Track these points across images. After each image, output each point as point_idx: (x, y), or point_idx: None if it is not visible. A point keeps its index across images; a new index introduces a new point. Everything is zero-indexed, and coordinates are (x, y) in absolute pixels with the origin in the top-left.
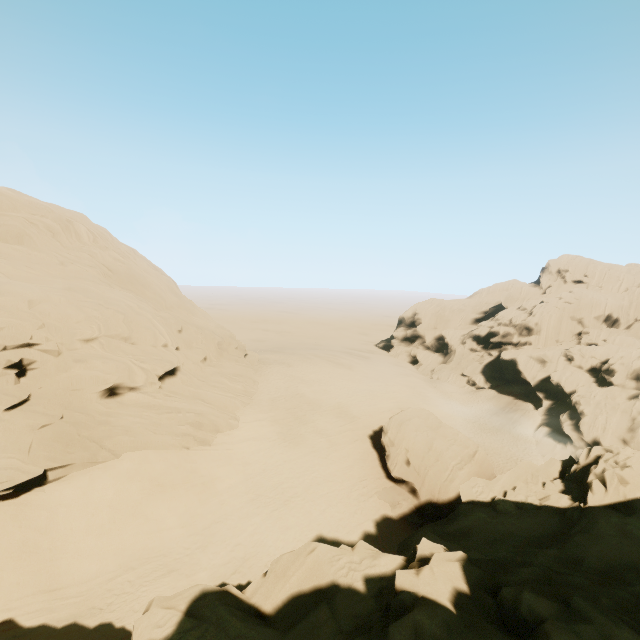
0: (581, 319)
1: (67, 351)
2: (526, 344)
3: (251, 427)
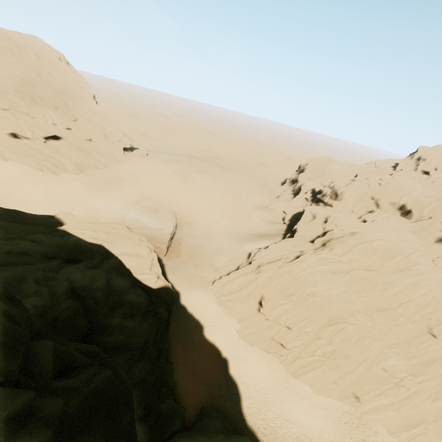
0: (378, 200)
1: None
2: (330, 205)
3: (86, 177)
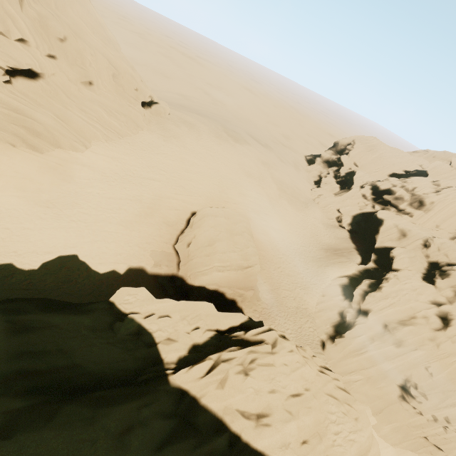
0: None
1: None
2: (408, 214)
3: (95, 158)
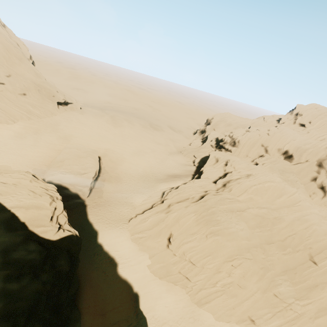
0: (267, 147)
1: None
2: (230, 151)
3: (18, 127)
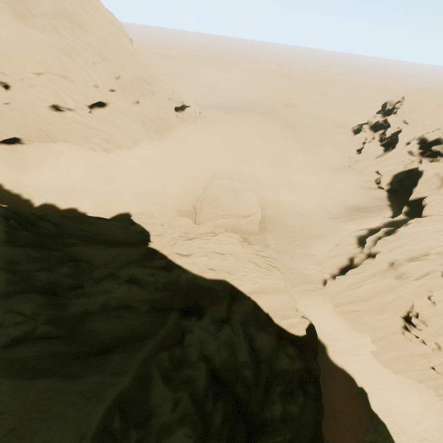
0: None
1: (27, 79)
2: None
3: (142, 152)
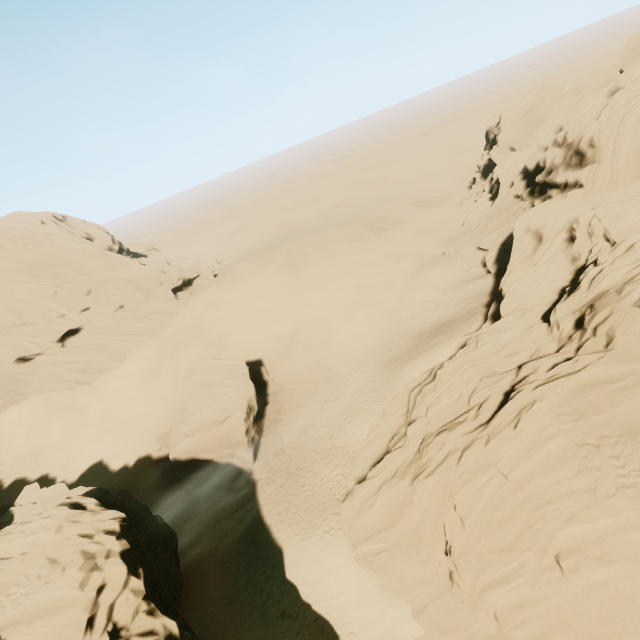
0: None
1: None
2: (575, 186)
3: (129, 366)
